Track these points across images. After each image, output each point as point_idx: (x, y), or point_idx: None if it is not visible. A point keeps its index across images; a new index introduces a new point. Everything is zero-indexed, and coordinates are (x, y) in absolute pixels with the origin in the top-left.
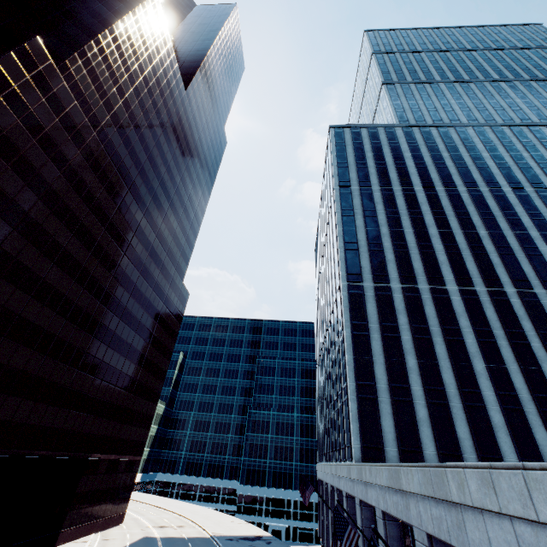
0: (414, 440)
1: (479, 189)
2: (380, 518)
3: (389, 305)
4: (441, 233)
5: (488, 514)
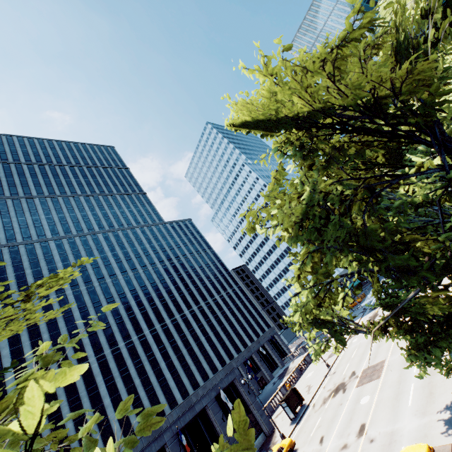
0: None
1: (50, 298)
2: None
3: None
4: (12, 352)
5: None
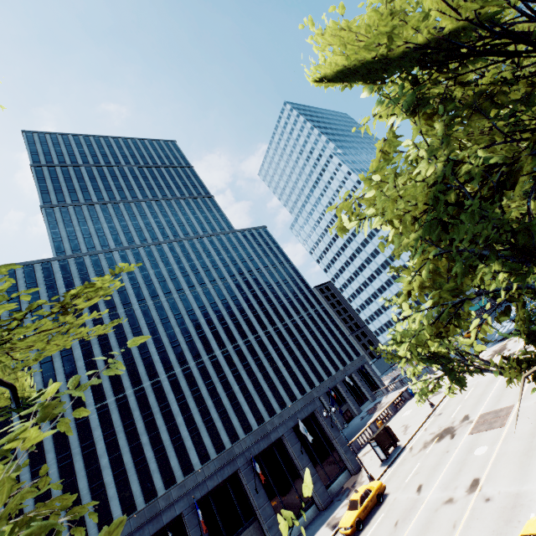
0: None
1: (118, 312)
2: None
3: (39, 450)
4: (86, 364)
5: None
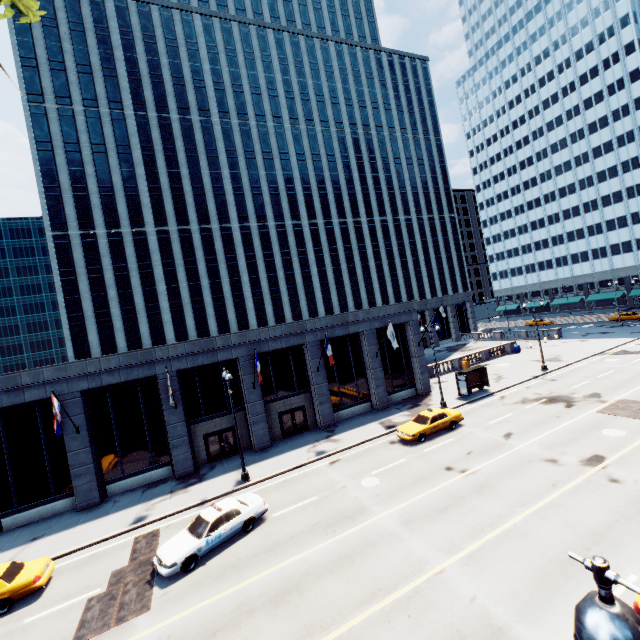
0: (112, 342)
1: (191, 118)
2: None
3: (94, 251)
4: (147, 174)
5: None
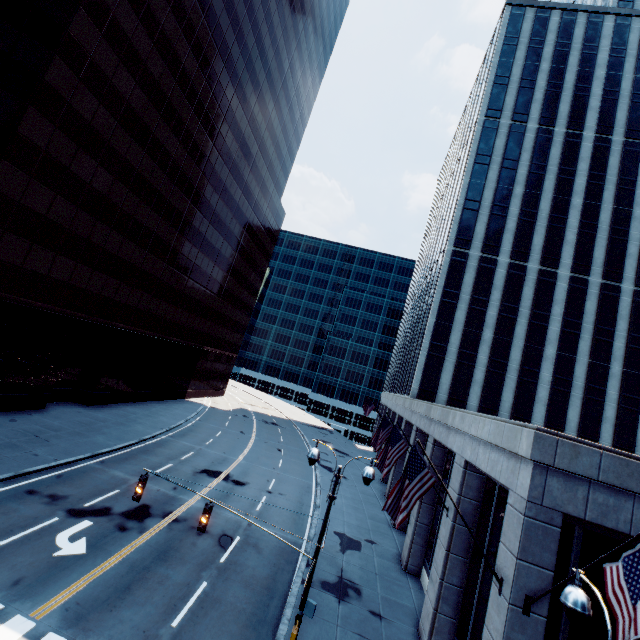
0: (464, 394)
1: None
2: (414, 430)
3: (488, 279)
4: (585, 206)
5: (459, 431)
